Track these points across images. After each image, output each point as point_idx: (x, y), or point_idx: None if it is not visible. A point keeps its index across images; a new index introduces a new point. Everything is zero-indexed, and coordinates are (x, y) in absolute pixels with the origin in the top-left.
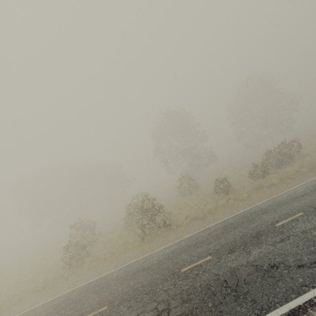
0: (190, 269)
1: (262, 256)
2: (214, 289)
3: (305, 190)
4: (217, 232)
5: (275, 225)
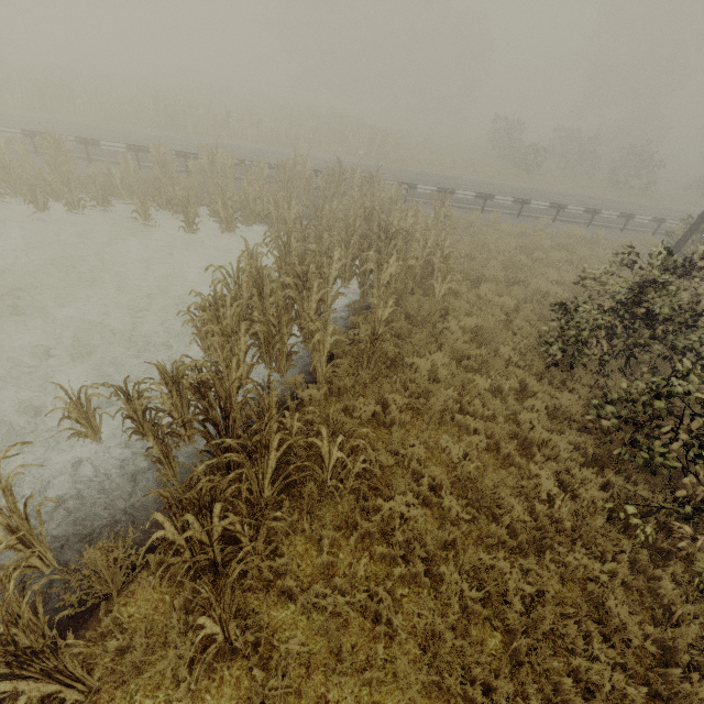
0: None
1: None
2: None
3: None
4: None
5: None
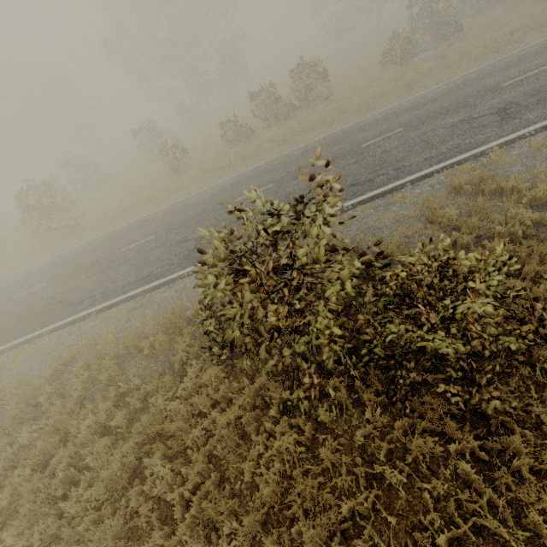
0: (21, 296)
1: (67, 290)
2: (11, 319)
3: (210, 194)
4: (88, 249)
5: (120, 251)
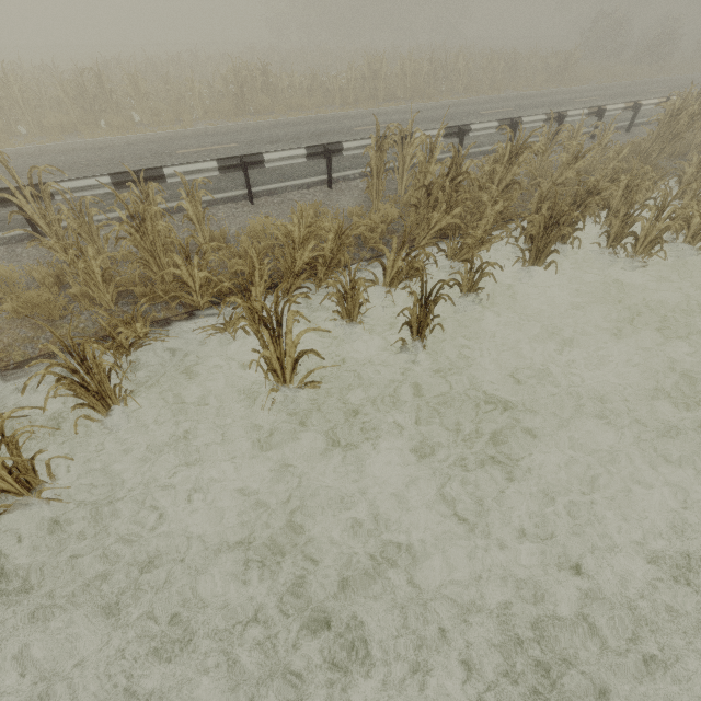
0: None
1: None
2: None
3: None
4: None
5: None
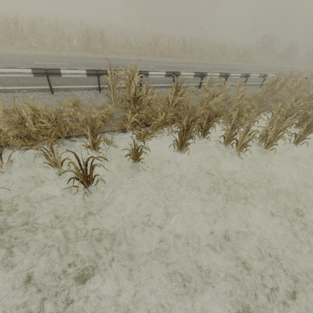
0: None
1: None
2: None
3: None
4: None
5: None
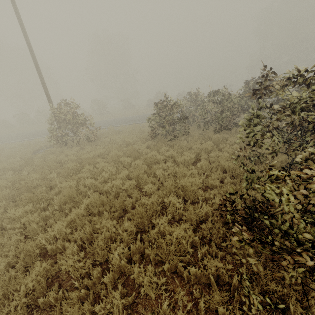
0: None
1: None
2: None
3: None
4: None
5: None
